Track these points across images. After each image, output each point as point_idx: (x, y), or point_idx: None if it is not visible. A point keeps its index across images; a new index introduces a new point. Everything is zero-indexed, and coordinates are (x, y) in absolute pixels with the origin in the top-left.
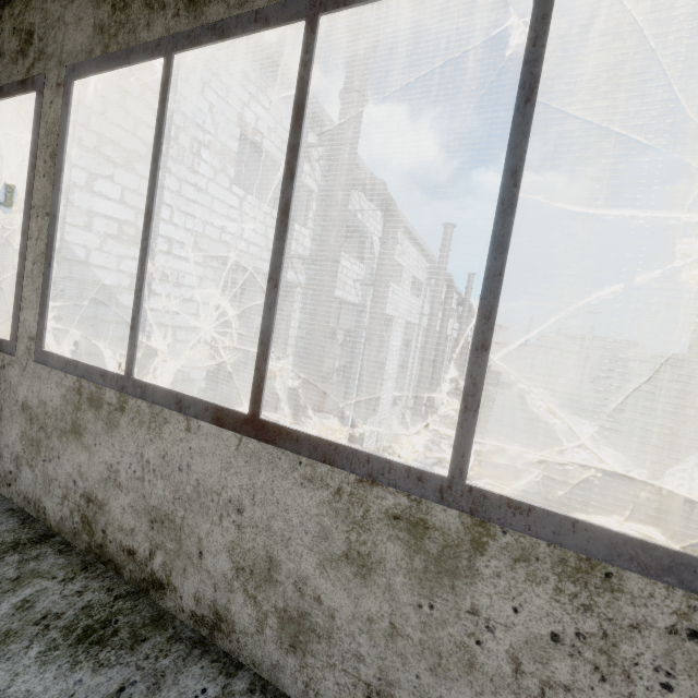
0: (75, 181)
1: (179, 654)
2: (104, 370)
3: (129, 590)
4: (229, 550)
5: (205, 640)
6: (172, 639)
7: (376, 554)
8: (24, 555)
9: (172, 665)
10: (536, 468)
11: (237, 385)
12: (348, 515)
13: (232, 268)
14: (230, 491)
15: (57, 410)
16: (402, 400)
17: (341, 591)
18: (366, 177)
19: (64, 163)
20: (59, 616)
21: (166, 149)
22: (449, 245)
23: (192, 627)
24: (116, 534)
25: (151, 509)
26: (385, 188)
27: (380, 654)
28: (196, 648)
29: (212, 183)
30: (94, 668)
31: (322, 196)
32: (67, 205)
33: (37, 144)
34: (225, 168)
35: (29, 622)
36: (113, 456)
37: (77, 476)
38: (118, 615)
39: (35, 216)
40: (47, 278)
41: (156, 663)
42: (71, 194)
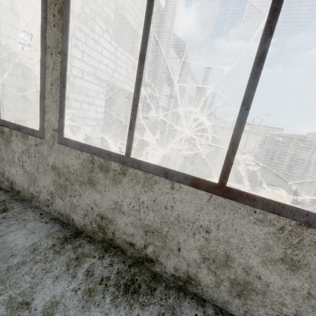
0: (32, 32)
1: (174, 296)
2: (109, 151)
3: (132, 262)
4: (199, 249)
5: (181, 287)
6: (167, 288)
7: (304, 261)
8: (73, 245)
9: (175, 302)
10: (236, 183)
11: (105, 144)
12: (287, 240)
13: (111, 87)
14: (201, 221)
15: (77, 171)
16: (180, 153)
17: (276, 275)
18: (176, 39)
19: (69, 16)
20: (108, 279)
21: (154, 9)
22: (207, 79)
23: (172, 280)
24: (121, 235)
25: (145, 226)
26: (185, 46)
27: (297, 305)
28: (180, 292)
29: (101, 38)
30: (140, 307)
31: (153, 49)
32: (71, 47)
33: (46, 2)
34: (107, 29)
35: (96, 283)
36: (118, 197)
37: (93, 205)
38: (135, 276)
39: (49, 53)
40: (63, 94)
41: (167, 302)
42: (30, 41)
